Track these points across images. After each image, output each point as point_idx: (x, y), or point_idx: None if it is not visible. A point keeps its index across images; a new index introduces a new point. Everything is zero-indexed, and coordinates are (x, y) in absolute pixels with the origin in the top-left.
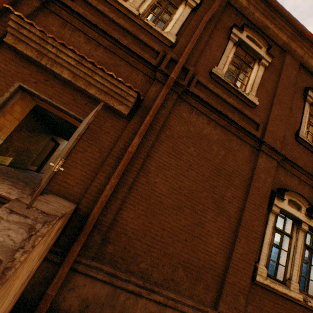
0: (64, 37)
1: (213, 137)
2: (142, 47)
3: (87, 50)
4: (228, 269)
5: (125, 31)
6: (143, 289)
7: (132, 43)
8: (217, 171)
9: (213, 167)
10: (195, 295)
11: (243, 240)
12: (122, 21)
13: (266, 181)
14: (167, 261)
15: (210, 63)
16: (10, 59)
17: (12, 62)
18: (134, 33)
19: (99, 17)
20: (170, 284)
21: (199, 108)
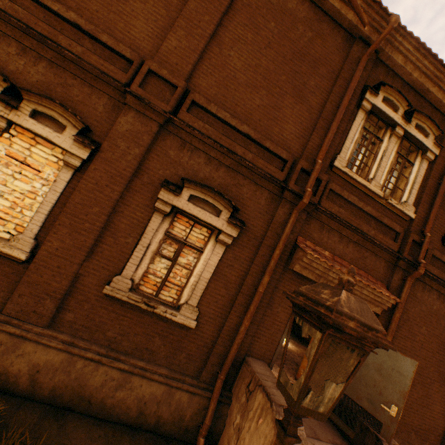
0: (323, 241)
1: (441, 311)
2: (383, 229)
3: (341, 249)
4: None
5: (368, 215)
6: None
7: (374, 227)
8: (443, 345)
9: (439, 342)
10: None
11: None
12: (369, 207)
13: None
14: (403, 428)
15: (442, 226)
16: (290, 278)
17: (291, 280)
18: (379, 218)
19: (347, 207)
20: (405, 444)
21: (431, 285)
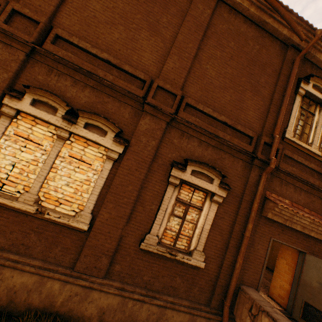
0: (283, 193)
1: None
2: None
3: (296, 197)
4: None
5: (312, 169)
6: None
7: (317, 178)
8: None
9: None
10: None
11: None
12: (312, 164)
13: None
14: None
15: None
16: (263, 223)
17: (265, 224)
18: (320, 171)
19: (296, 165)
20: None
21: None
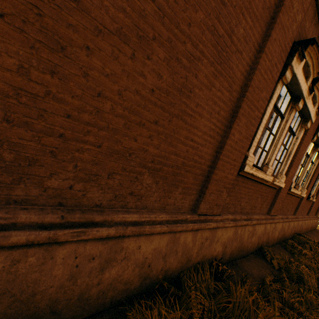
0: None
1: None
2: None
3: None
4: (216, 163)
5: None
6: (63, 231)
7: None
8: None
9: None
10: (170, 204)
11: (243, 121)
12: None
13: (296, 19)
14: (117, 166)
15: None
16: None
17: None
18: None
19: None
20: (128, 201)
21: None
